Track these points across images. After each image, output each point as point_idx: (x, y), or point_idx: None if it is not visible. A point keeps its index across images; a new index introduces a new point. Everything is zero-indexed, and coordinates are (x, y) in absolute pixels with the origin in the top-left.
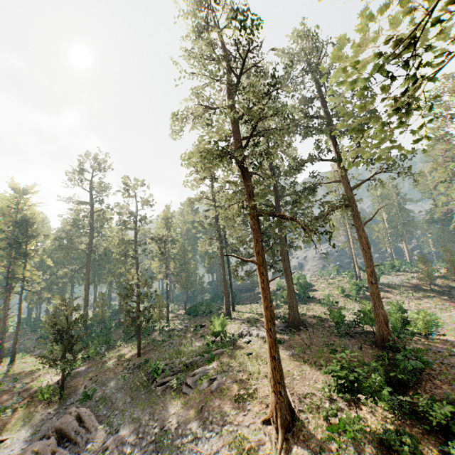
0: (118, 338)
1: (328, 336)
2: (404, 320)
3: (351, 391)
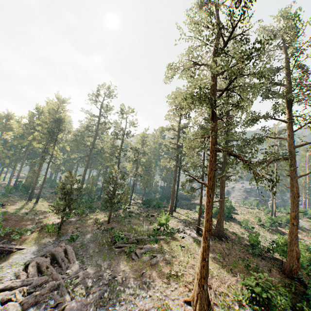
0: (97, 207)
1: (244, 252)
2: (310, 260)
3: (261, 306)
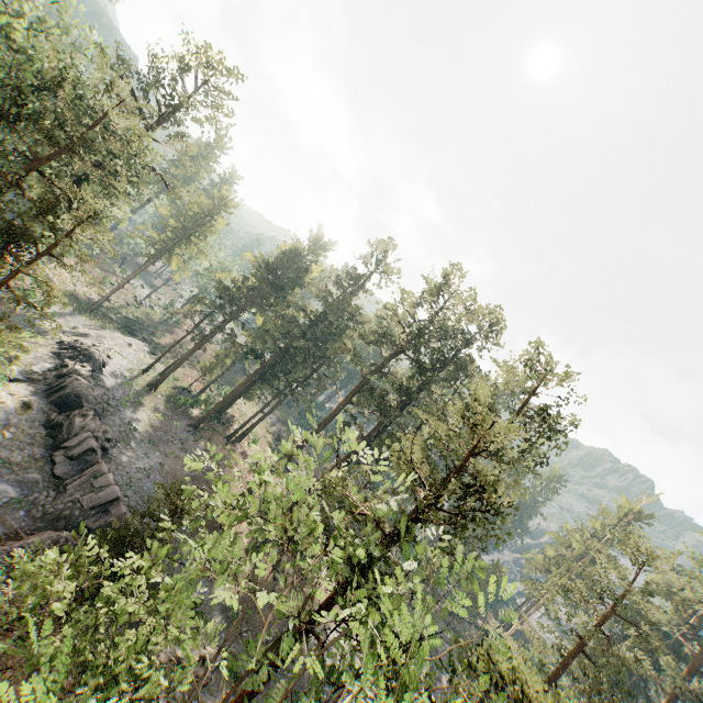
0: None
1: None
2: None
3: None
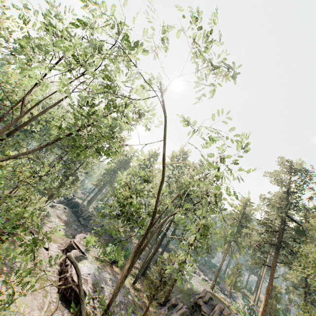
0: None
1: None
2: None
3: None
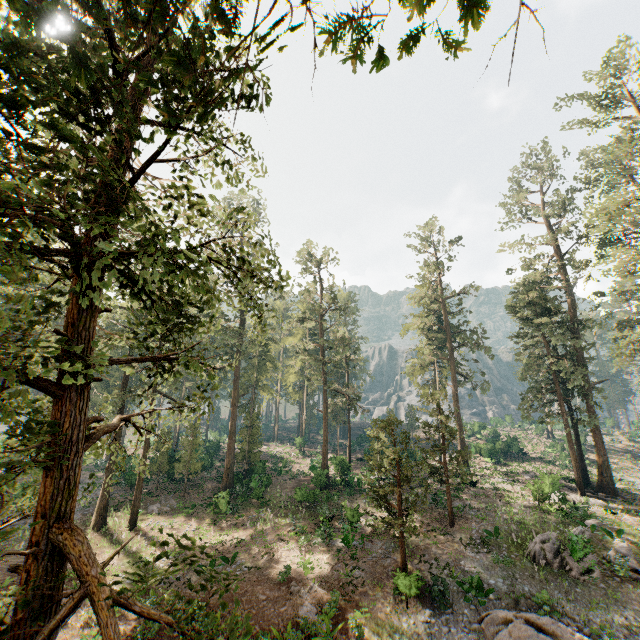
0: None
1: None
2: None
3: None
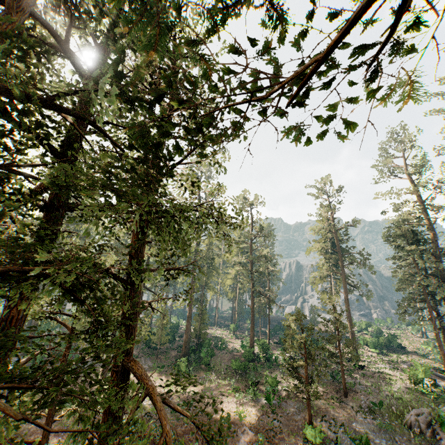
0: None
1: None
2: None
3: None
